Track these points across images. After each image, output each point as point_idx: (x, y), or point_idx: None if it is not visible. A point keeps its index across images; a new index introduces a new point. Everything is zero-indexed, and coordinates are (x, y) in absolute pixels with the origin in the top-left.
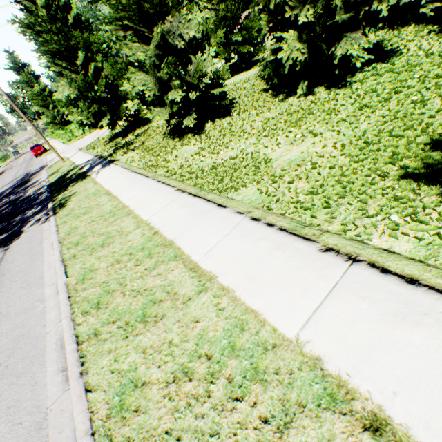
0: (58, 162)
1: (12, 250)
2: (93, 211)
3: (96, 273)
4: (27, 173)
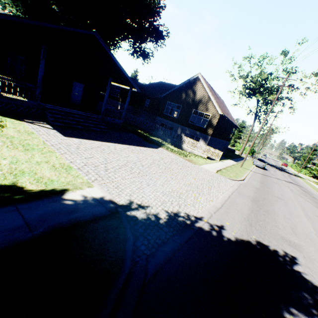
0: (294, 173)
1: (290, 175)
2: (305, 181)
3: (305, 182)
4: (281, 167)
